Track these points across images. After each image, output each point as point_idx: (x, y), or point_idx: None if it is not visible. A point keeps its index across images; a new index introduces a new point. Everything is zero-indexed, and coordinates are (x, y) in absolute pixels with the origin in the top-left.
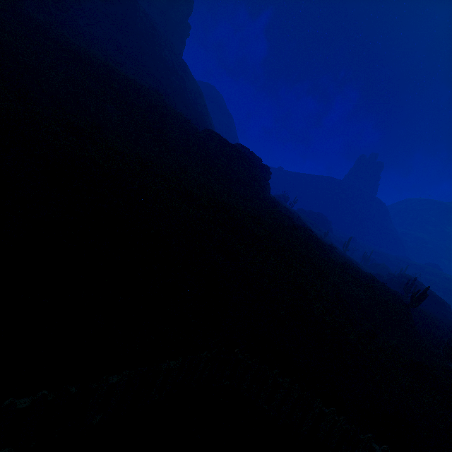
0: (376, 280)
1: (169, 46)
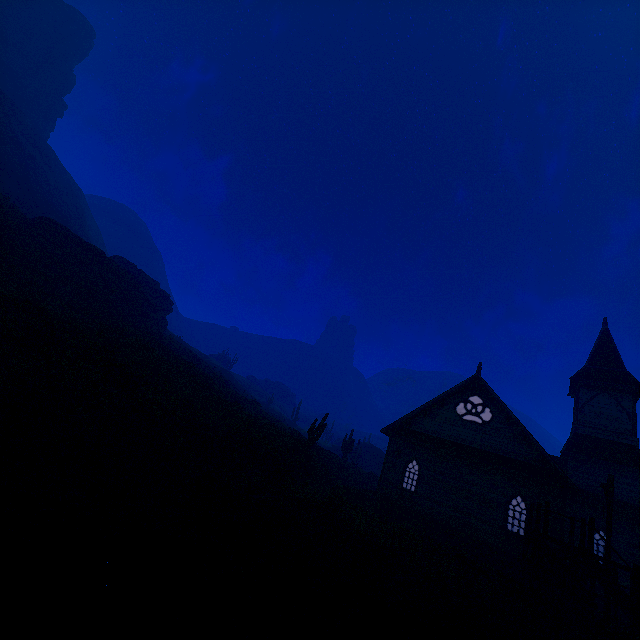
0: (292, 431)
1: (10, 110)
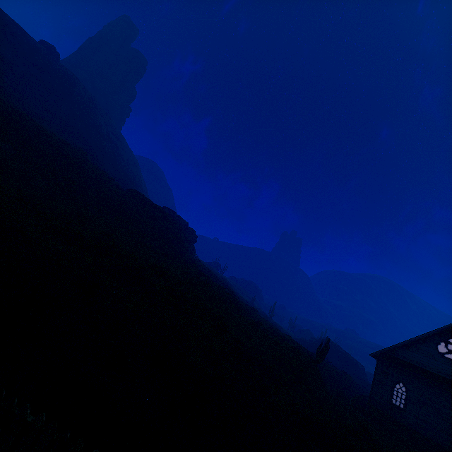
0: (291, 339)
1: (107, 119)
